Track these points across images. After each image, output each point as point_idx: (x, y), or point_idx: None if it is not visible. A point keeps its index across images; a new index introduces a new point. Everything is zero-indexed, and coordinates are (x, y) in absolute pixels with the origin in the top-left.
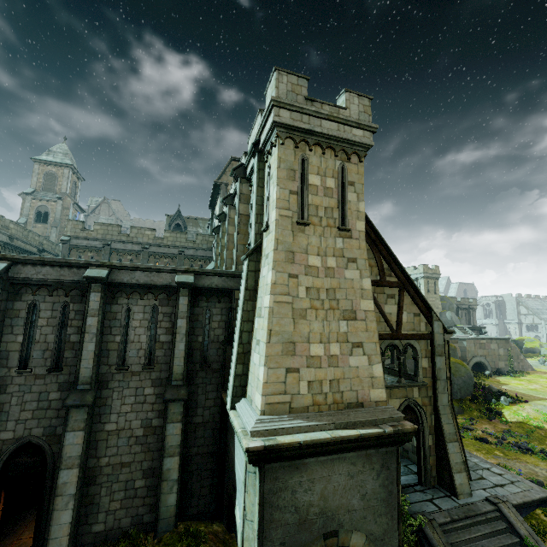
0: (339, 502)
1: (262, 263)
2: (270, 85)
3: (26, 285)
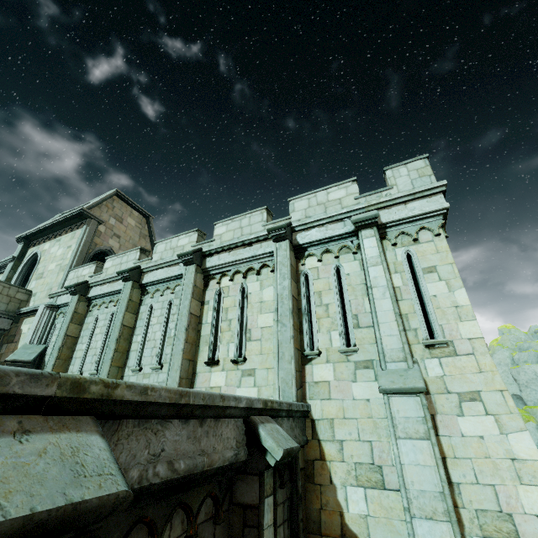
0: None
1: (444, 406)
2: (408, 166)
3: None
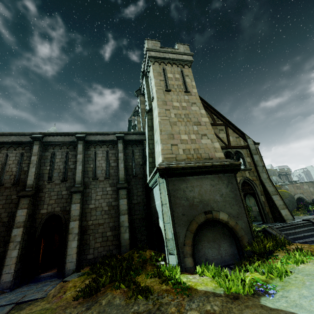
0: (209, 197)
1: (153, 113)
2: (145, 47)
3: (50, 145)
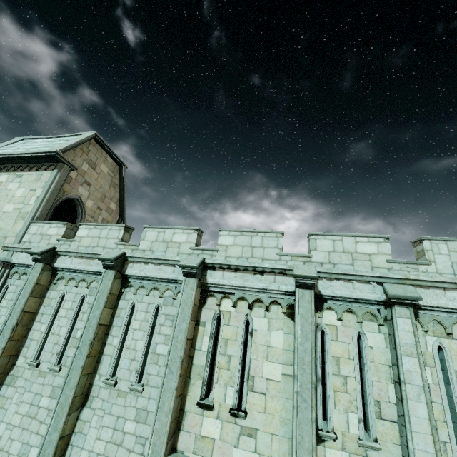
0: None
1: None
2: (449, 245)
3: None
